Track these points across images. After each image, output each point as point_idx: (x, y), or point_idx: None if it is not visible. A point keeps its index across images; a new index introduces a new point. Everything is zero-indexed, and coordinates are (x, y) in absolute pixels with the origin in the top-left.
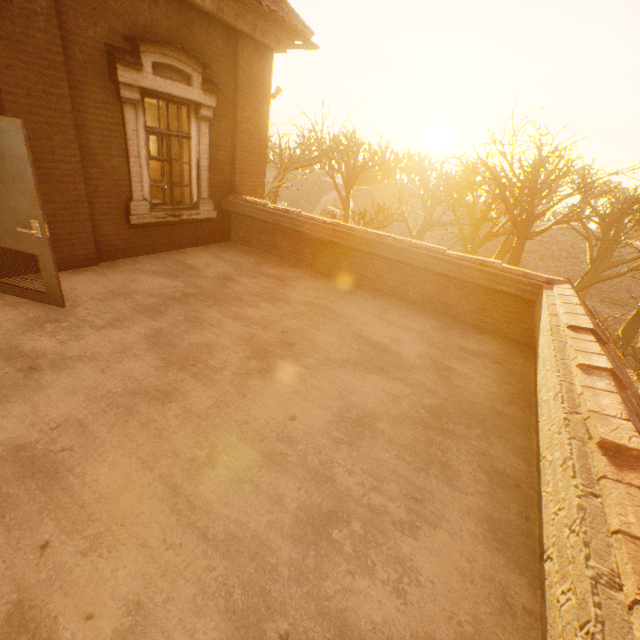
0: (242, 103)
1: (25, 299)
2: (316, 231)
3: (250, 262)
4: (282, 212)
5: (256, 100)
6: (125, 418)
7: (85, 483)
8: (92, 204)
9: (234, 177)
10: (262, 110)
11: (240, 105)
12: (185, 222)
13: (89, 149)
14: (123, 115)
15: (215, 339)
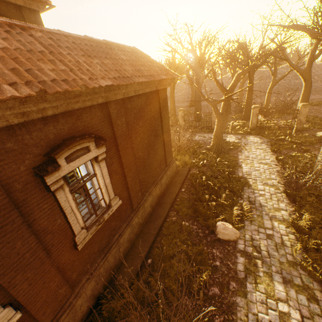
0: None
1: None
2: None
3: None
4: None
5: None
6: None
7: None
8: None
9: None
10: None
11: None
12: None
13: None
14: None
15: None
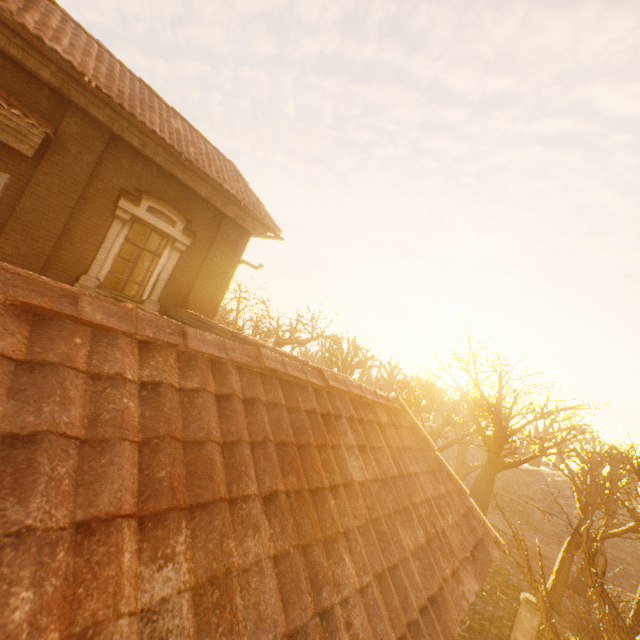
0: (214, 252)
1: None
2: (221, 335)
3: None
4: (206, 321)
5: (228, 255)
6: None
7: None
8: (51, 263)
9: (189, 296)
10: (231, 263)
11: (212, 253)
12: None
13: (73, 232)
14: (112, 224)
15: None
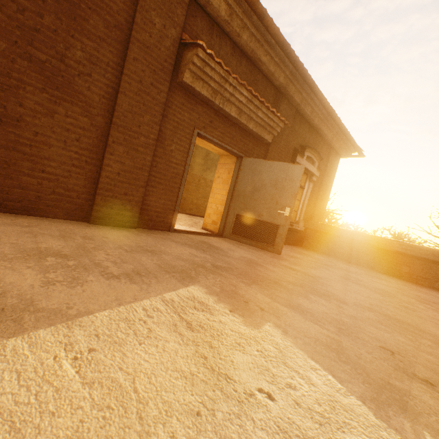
0: (325, 177)
1: (254, 248)
2: (383, 244)
3: (330, 258)
4: (352, 231)
5: (330, 176)
6: (401, 311)
7: (438, 335)
8: None
9: (313, 211)
10: (330, 181)
11: (324, 177)
12: (291, 230)
13: None
14: None
15: (381, 288)
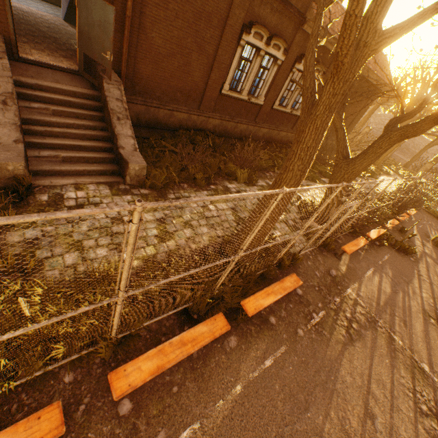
0: None
1: None
2: None
3: None
4: None
5: None
6: None
7: None
8: None
9: None
10: None
11: None
12: None
13: None
14: None
15: None
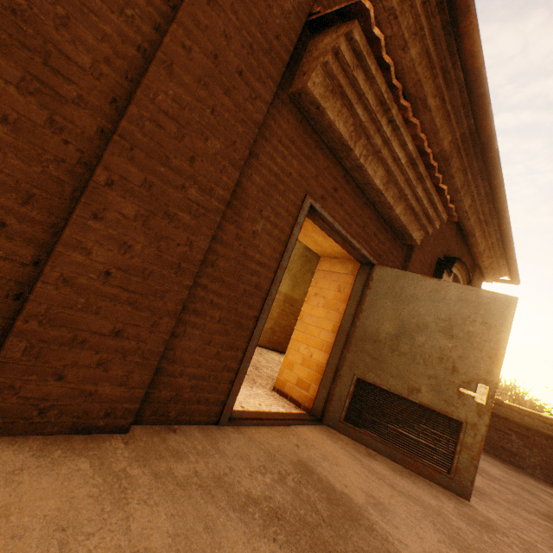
0: None
1: (398, 466)
2: None
3: (500, 464)
4: (532, 414)
5: None
6: None
7: None
8: None
9: None
10: None
11: None
12: None
13: None
14: None
15: None
